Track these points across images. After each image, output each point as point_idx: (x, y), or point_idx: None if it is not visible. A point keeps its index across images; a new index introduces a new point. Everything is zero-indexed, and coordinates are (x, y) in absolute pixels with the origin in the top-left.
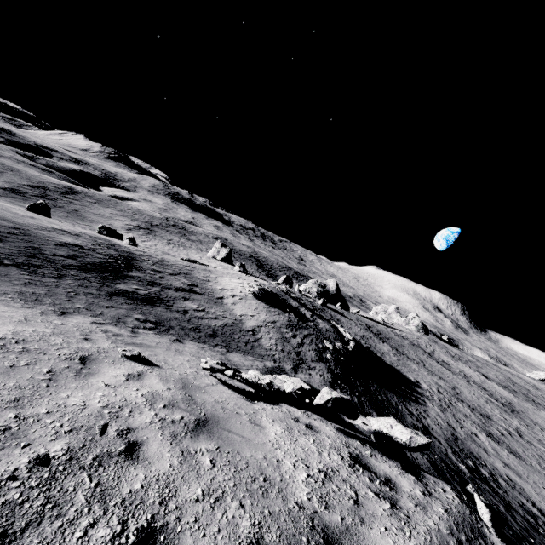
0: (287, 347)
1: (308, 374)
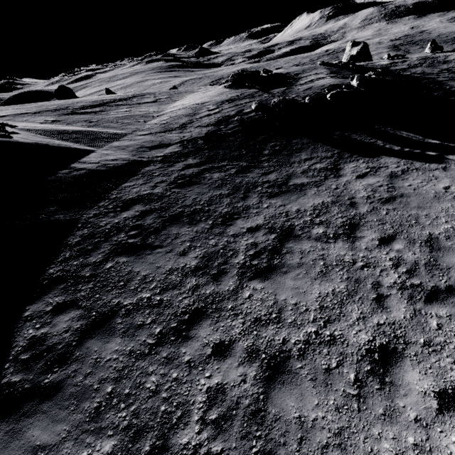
0: (180, 120)
1: (159, 136)
